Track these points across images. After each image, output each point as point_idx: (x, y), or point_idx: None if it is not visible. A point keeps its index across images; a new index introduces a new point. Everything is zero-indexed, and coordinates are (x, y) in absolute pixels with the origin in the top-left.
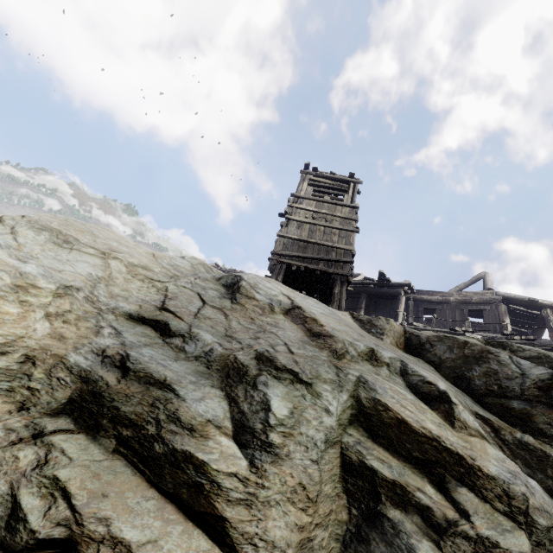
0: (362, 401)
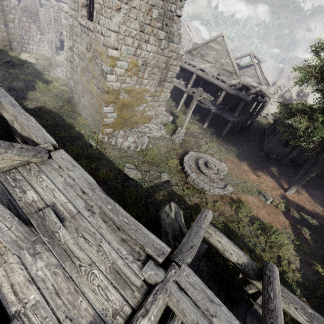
0: None
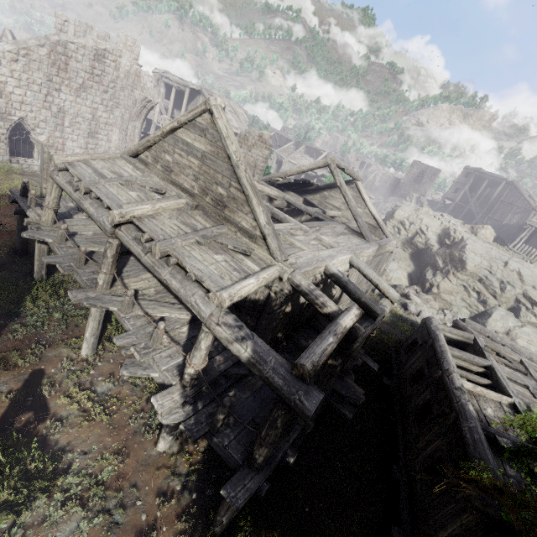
0: (524, 292)
